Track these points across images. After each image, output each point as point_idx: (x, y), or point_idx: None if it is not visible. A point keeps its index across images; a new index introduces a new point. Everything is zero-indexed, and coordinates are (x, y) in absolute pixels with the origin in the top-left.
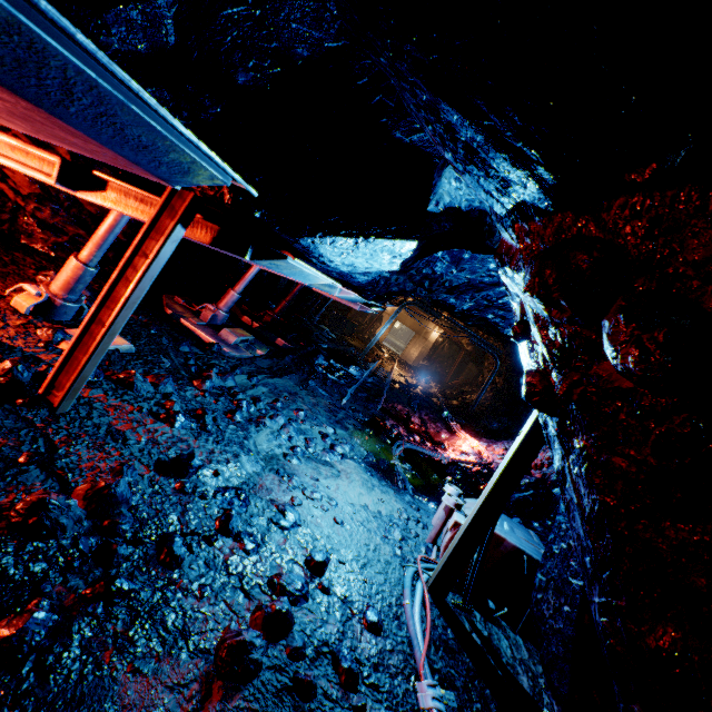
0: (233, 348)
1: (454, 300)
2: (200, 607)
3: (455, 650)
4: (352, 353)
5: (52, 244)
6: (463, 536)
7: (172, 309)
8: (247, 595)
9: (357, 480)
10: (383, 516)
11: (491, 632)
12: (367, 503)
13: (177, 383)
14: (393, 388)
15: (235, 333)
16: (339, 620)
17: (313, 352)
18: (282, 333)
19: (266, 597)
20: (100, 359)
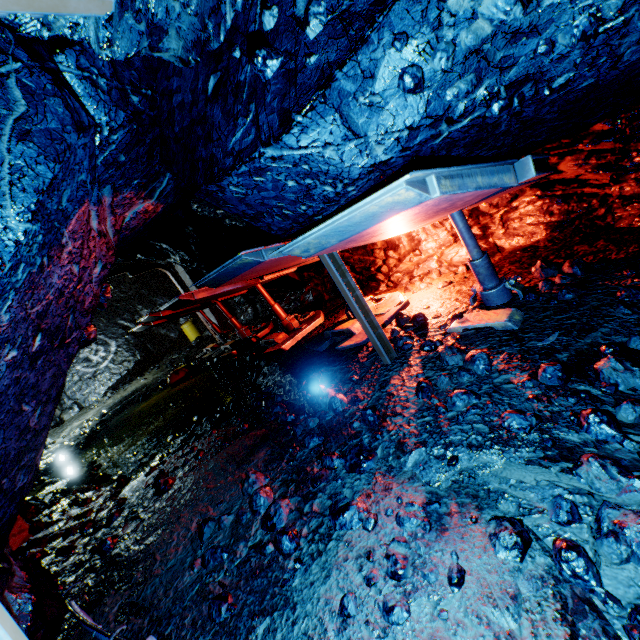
0: None
1: None
2: (282, 463)
3: None
4: None
5: (636, 216)
6: None
7: None
8: (281, 484)
9: None
10: None
11: None
12: None
13: (508, 363)
14: None
15: None
16: (241, 561)
17: None
18: None
19: (277, 496)
20: (371, 333)
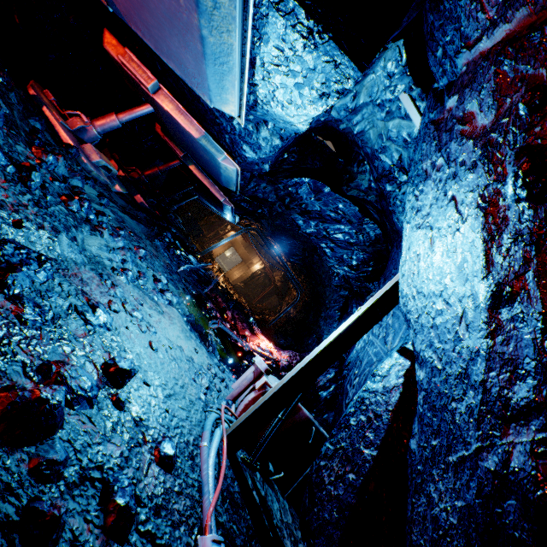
0: (92, 164)
1: (302, 223)
2: None
3: (239, 504)
4: (193, 248)
5: None
6: (278, 391)
7: (37, 93)
8: None
9: (178, 325)
10: (195, 363)
11: (267, 493)
12: (183, 347)
13: (8, 129)
14: (217, 286)
15: (100, 155)
16: (126, 443)
17: (164, 226)
18: (143, 193)
19: (27, 383)
20: None
